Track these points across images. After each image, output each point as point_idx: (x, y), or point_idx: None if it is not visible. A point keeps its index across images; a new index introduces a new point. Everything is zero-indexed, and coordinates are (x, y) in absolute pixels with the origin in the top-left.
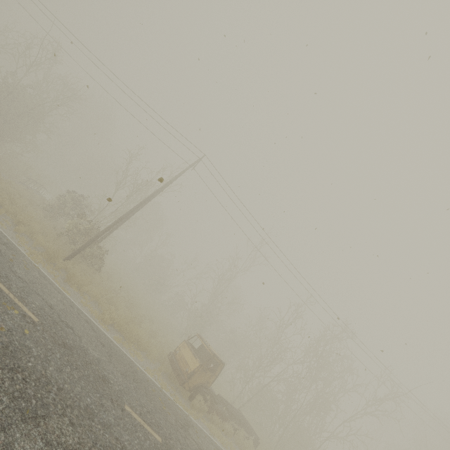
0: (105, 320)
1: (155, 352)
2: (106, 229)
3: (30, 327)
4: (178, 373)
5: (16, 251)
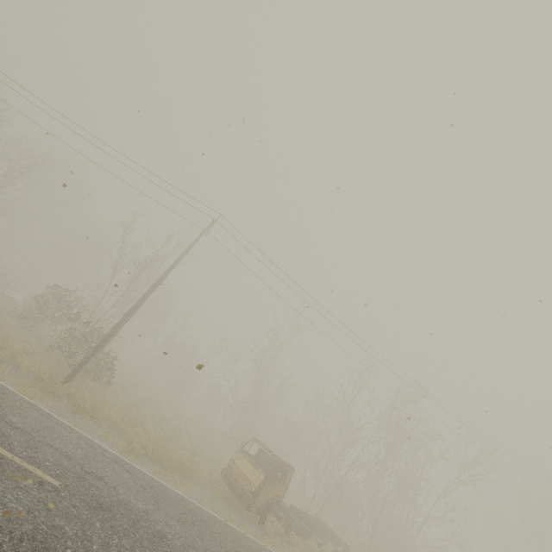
0: (135, 452)
1: (206, 475)
2: (112, 330)
3: (53, 497)
4: (240, 494)
5: (2, 390)
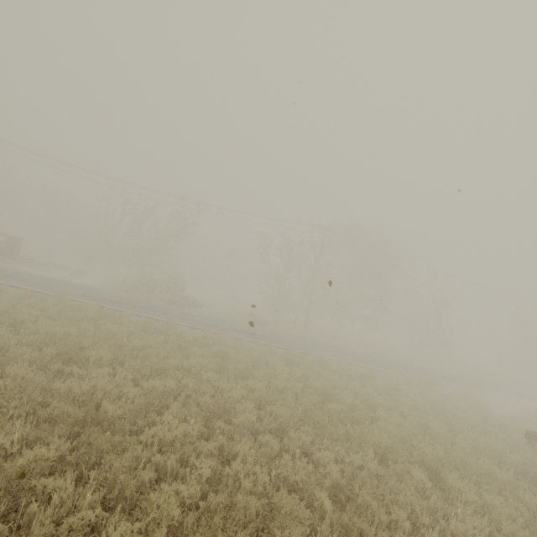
0: None
1: None
2: None
3: None
4: None
5: None
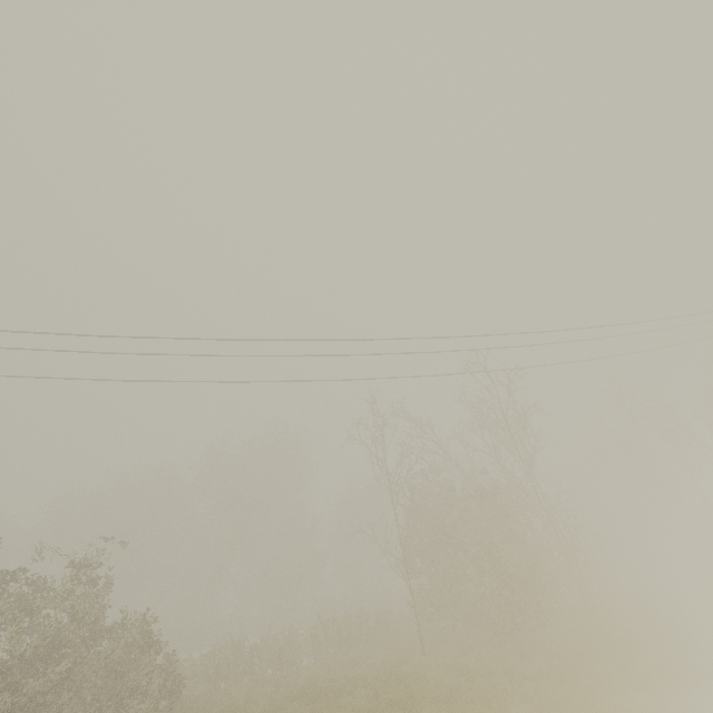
0: None
1: None
2: None
3: None
4: None
5: None
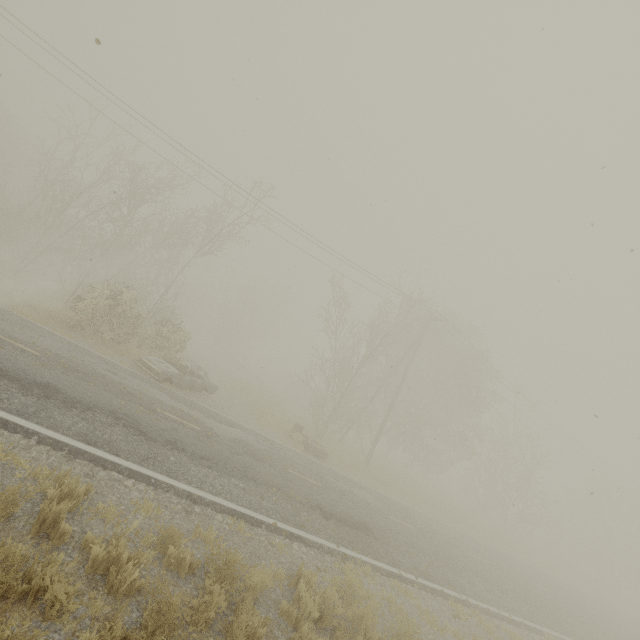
0: None
1: None
2: None
3: None
4: None
5: None
